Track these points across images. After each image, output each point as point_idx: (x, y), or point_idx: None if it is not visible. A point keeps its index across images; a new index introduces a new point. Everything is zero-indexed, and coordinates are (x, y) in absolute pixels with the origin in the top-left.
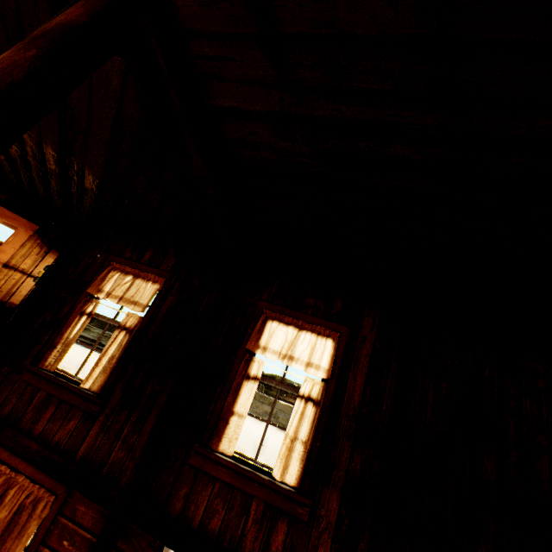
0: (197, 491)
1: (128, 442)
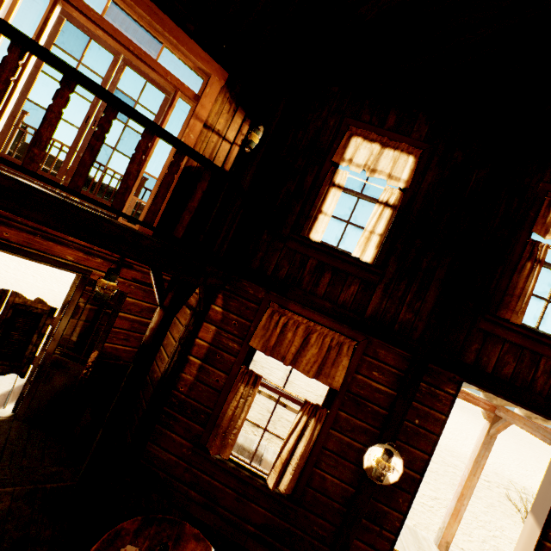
0: (487, 348)
1: (412, 307)
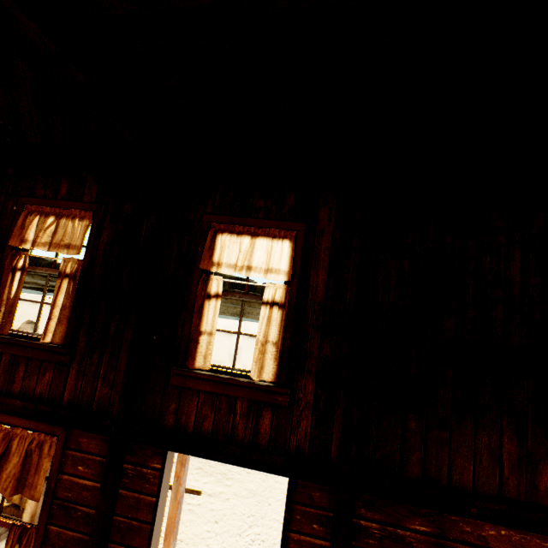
0: (185, 404)
1: (107, 379)
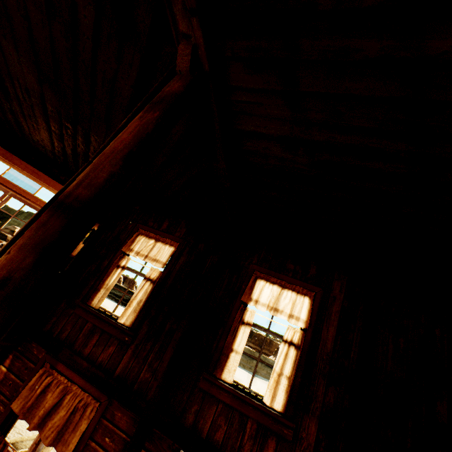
0: (205, 408)
1: (152, 366)
